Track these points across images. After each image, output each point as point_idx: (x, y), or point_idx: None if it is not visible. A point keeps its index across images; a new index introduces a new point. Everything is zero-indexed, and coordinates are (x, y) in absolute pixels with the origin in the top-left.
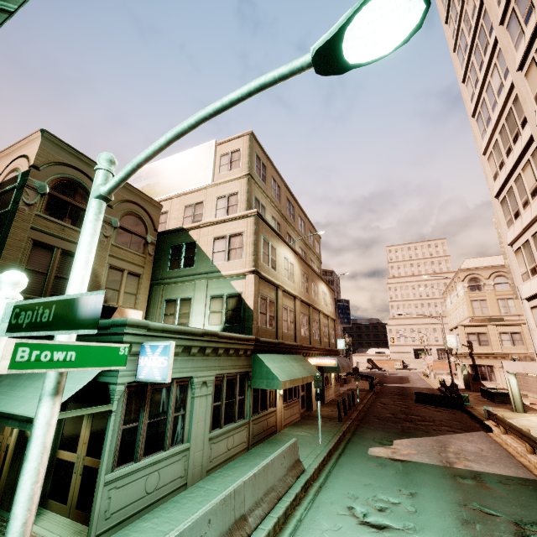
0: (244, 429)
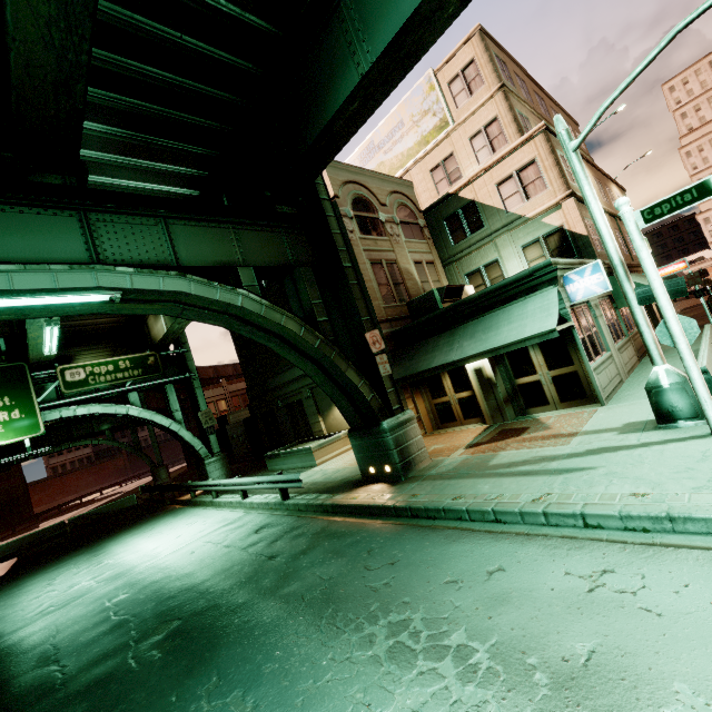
0: (630, 344)
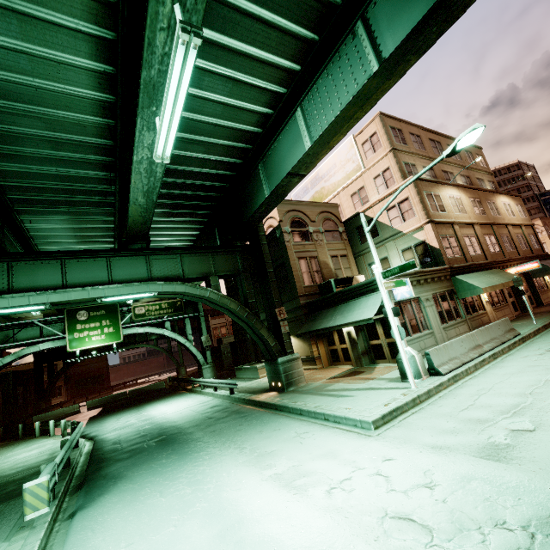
0: (464, 324)
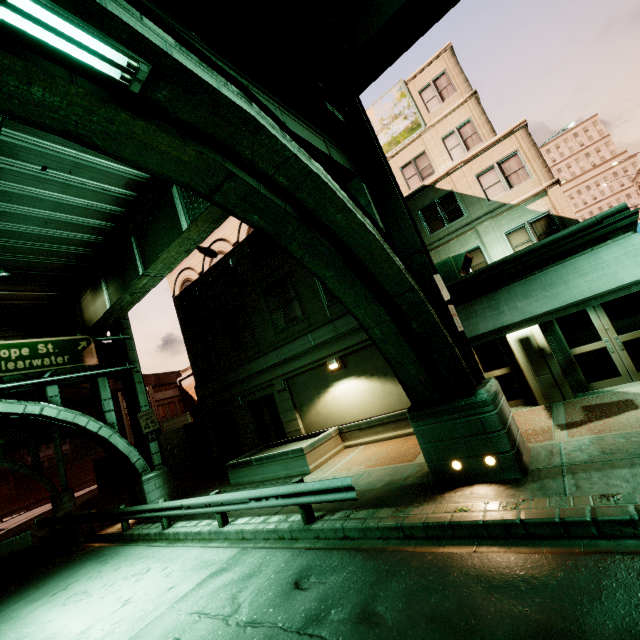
0: None
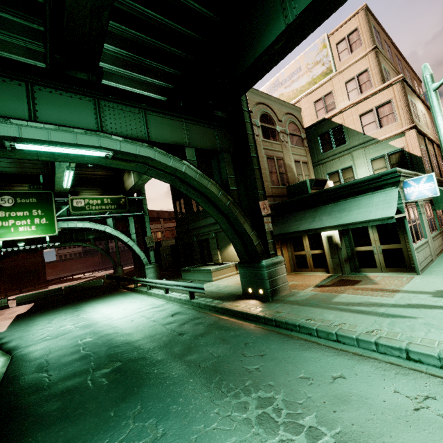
0: (440, 236)
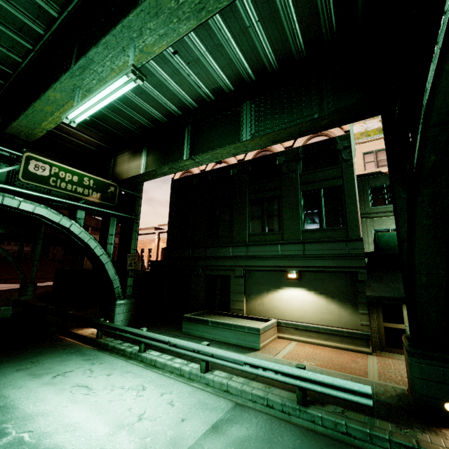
0: None
